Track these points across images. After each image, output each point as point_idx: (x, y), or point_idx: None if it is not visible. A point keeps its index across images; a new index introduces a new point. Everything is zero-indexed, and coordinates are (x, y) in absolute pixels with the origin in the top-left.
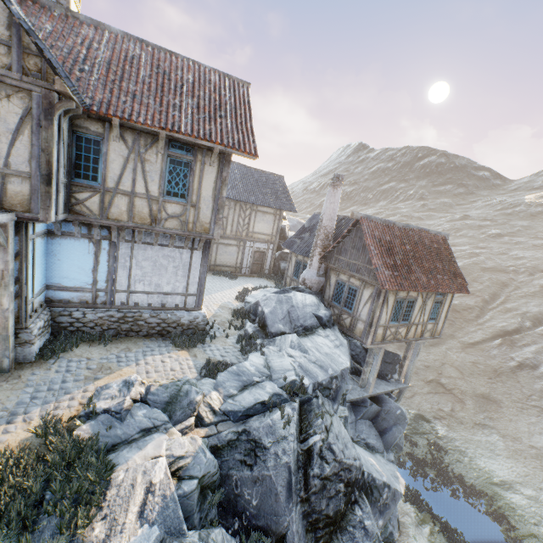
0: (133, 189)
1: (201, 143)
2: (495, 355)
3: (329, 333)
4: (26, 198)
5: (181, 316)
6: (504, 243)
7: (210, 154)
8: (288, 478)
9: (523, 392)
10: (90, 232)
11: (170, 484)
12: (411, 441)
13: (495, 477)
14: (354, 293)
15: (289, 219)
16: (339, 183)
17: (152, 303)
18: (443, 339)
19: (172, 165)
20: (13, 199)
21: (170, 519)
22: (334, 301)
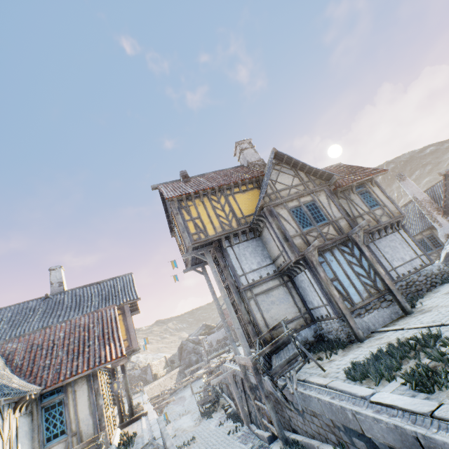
0: (359, 213)
1: (366, 179)
2: None
3: None
4: (348, 226)
5: (430, 269)
6: None
7: (369, 183)
8: None
9: None
10: None
11: None
12: None
13: None
14: None
15: None
16: (404, 176)
17: (409, 270)
18: None
19: (362, 196)
20: (345, 228)
21: None
22: None
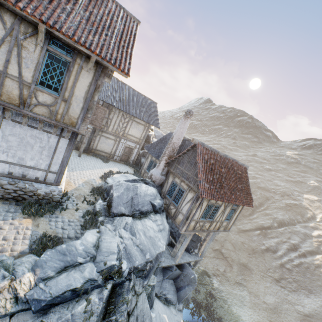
0: (5, 69)
1: (80, 48)
2: (255, 240)
3: (158, 218)
4: None
5: (38, 188)
6: (271, 175)
7: (89, 62)
8: None
9: (266, 266)
10: None
11: None
12: (196, 289)
13: (240, 320)
14: (181, 193)
15: (157, 131)
16: (190, 116)
17: (12, 172)
18: None
19: (50, 60)
20: None
21: None
22: (168, 195)
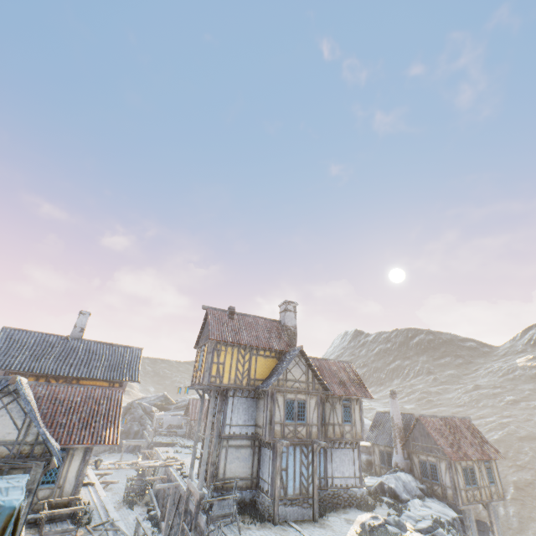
0: (334, 421)
1: (354, 397)
2: None
3: (433, 499)
4: (316, 433)
5: (356, 492)
6: (524, 409)
7: (355, 400)
8: None
9: None
10: None
11: None
12: None
13: None
14: (434, 467)
15: None
16: (395, 395)
17: (342, 484)
18: (524, 523)
19: (344, 408)
20: (313, 434)
21: None
22: (423, 477)
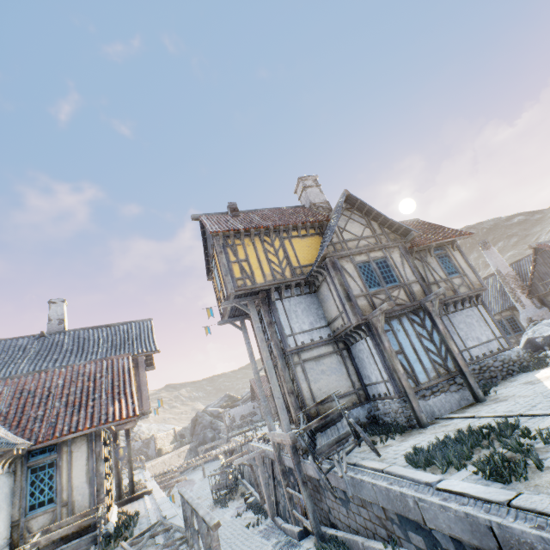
0: (435, 279)
1: (447, 241)
2: None
3: None
4: (421, 292)
5: (509, 355)
6: None
7: (450, 246)
8: None
9: None
10: None
11: None
12: None
13: None
14: None
15: None
16: (489, 244)
17: (484, 352)
18: None
19: (440, 260)
20: (417, 295)
21: None
22: None
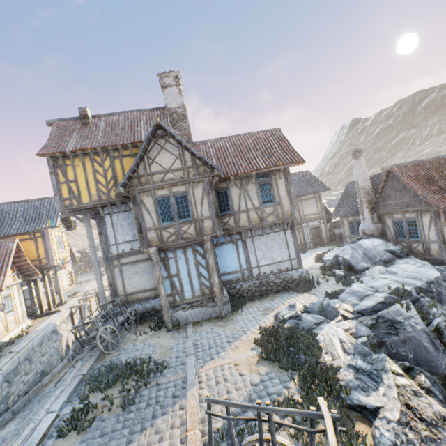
0: (247, 207)
1: (272, 169)
2: None
3: (407, 260)
4: (211, 227)
5: (292, 274)
6: None
7: (278, 173)
8: (428, 338)
9: None
10: (231, 239)
11: (351, 338)
12: None
13: None
14: (414, 224)
15: None
16: (359, 154)
17: (272, 270)
18: None
19: (261, 187)
20: (206, 230)
21: (362, 352)
22: (398, 237)
